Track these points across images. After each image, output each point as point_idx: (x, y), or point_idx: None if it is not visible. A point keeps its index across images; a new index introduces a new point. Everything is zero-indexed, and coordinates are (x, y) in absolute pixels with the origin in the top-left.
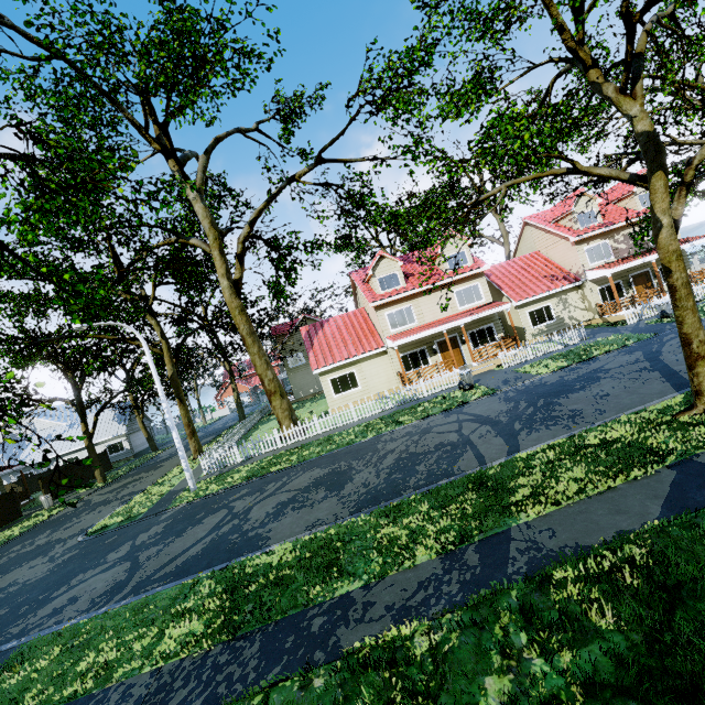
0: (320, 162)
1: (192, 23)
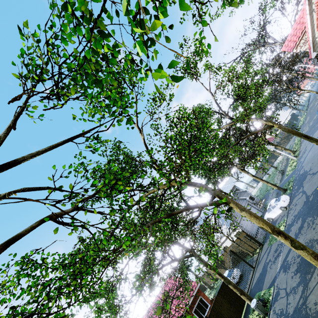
0: (298, 5)
1: (264, 24)
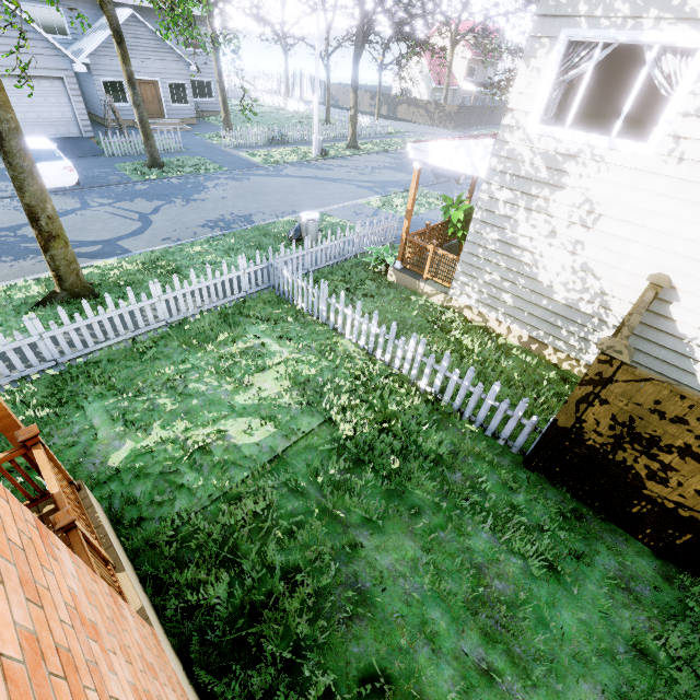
0: None
1: None
